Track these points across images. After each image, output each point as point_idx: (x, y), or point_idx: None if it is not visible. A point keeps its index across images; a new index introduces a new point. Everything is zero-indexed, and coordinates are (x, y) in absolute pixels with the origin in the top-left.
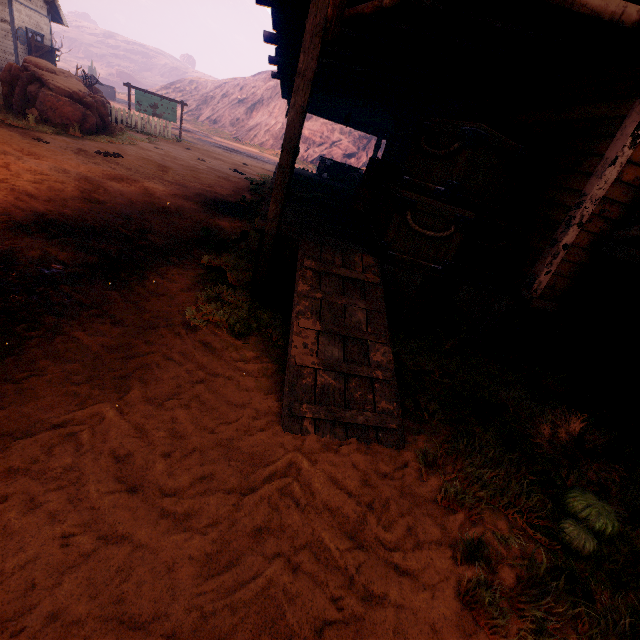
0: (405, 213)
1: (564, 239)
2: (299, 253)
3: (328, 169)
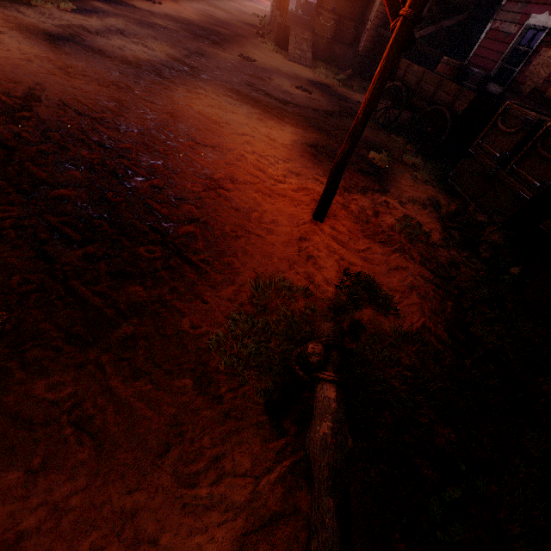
0: (320, 17)
1: (367, 27)
2: (290, 30)
3: (302, 7)
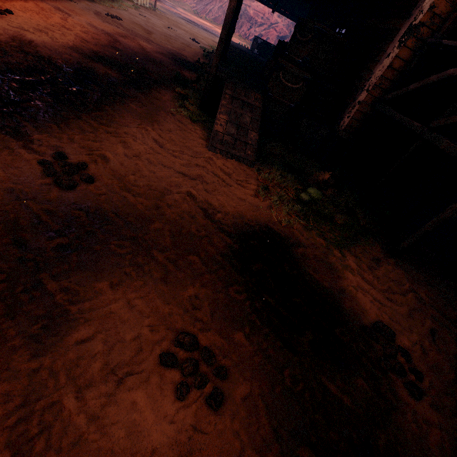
0: (279, 72)
1: (359, 98)
2: (225, 87)
3: (258, 46)
